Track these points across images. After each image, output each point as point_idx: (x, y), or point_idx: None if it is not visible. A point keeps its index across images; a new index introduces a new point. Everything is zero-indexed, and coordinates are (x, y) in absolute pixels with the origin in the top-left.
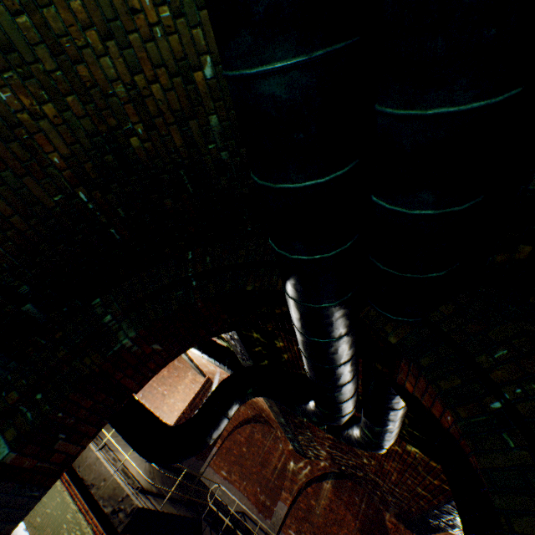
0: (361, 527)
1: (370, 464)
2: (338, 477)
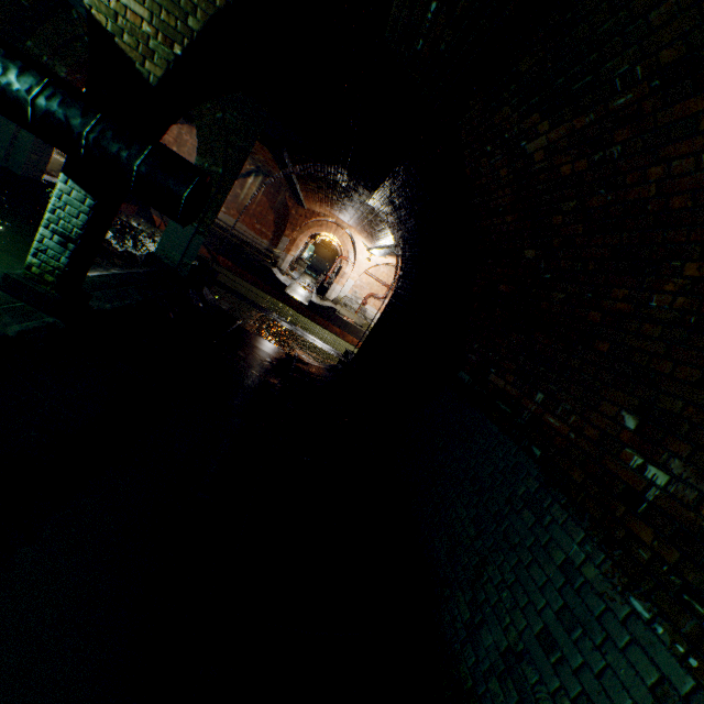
0: (273, 207)
1: (266, 162)
2: (261, 177)
